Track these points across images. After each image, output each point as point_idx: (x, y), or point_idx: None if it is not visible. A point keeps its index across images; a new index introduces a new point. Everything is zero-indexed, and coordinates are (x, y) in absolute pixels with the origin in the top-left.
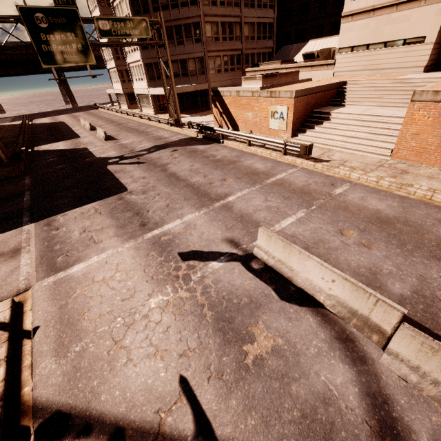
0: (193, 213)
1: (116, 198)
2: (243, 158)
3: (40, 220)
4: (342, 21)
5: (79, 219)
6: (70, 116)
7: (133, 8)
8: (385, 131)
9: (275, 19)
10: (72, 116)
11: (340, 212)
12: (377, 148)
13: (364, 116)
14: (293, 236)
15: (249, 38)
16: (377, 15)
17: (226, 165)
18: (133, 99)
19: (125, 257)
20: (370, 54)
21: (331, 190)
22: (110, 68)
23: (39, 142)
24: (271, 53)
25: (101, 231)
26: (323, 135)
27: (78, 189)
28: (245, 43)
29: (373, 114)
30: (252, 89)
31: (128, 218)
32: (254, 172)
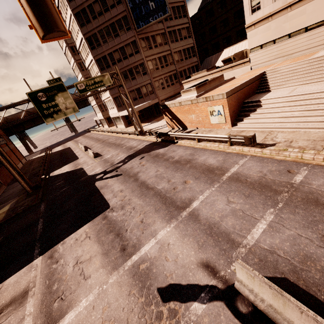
0: (164, 229)
1: (101, 217)
2: (196, 155)
3: (46, 252)
4: (246, 31)
5: (73, 247)
6: (73, 142)
7: (100, 67)
8: (320, 106)
9: (194, 43)
10: (74, 141)
11: (312, 208)
12: (318, 122)
13: (293, 96)
14: (272, 252)
15: (179, 61)
16: (275, 18)
17: (184, 166)
18: (110, 120)
19: (109, 298)
20: (278, 46)
21: (290, 179)
22: (93, 105)
23: (53, 168)
24: (197, 65)
25: (90, 261)
26: (260, 120)
27: (74, 211)
28: (177, 64)
29: (301, 94)
30: (190, 98)
31: (111, 242)
32: (209, 169)
